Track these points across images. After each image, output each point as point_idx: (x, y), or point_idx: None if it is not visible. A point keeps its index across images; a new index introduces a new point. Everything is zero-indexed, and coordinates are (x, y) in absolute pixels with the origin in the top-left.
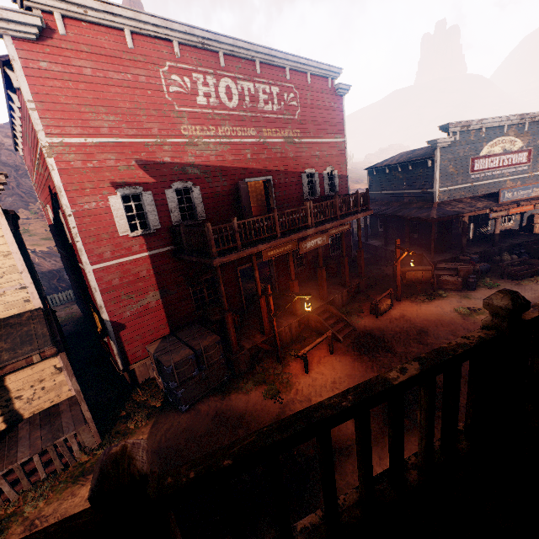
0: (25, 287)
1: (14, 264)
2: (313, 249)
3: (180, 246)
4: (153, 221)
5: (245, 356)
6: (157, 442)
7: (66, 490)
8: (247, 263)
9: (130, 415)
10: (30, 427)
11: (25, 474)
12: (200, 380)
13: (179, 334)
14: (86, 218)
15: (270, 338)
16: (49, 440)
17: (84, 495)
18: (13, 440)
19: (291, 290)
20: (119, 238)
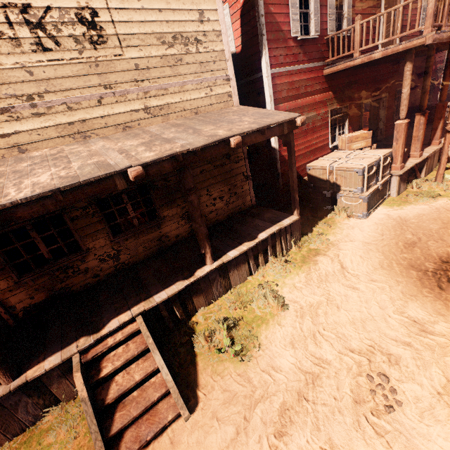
0: (229, 80)
1: (222, 48)
2: (413, 96)
3: (342, 54)
4: (316, 24)
5: (405, 175)
6: (362, 237)
7: (301, 267)
8: (368, 98)
9: (304, 225)
10: (239, 222)
11: (262, 252)
12: (376, 191)
13: (334, 156)
14: (270, 6)
15: (419, 163)
16: (272, 226)
17: (327, 269)
18: (233, 229)
19: (437, 114)
20: (290, 41)
